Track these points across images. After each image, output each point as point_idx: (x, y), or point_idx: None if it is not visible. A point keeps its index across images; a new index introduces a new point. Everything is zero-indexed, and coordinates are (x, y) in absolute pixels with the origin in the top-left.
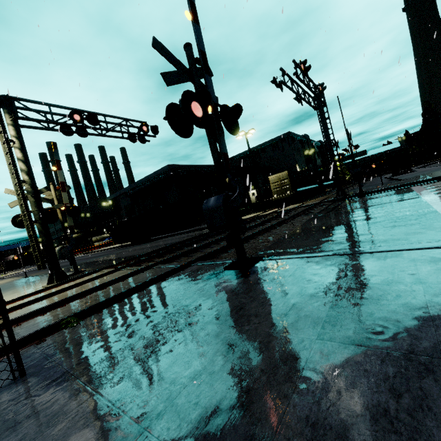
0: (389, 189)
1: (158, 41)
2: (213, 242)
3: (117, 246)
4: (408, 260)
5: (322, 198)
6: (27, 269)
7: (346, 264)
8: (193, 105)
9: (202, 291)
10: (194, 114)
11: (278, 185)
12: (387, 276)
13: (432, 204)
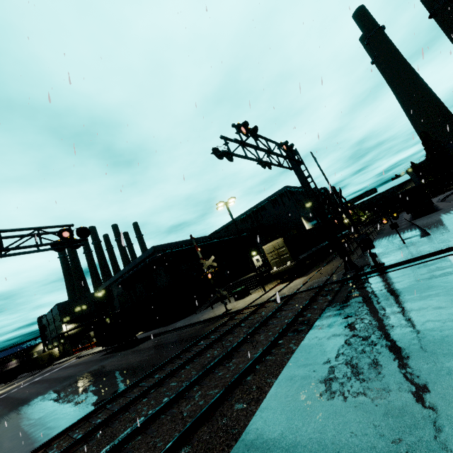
0: (416, 260)
1: None
2: (115, 447)
3: (106, 348)
4: None
5: (331, 268)
6: (13, 385)
7: None
8: None
9: None
10: None
11: (275, 254)
12: None
13: None
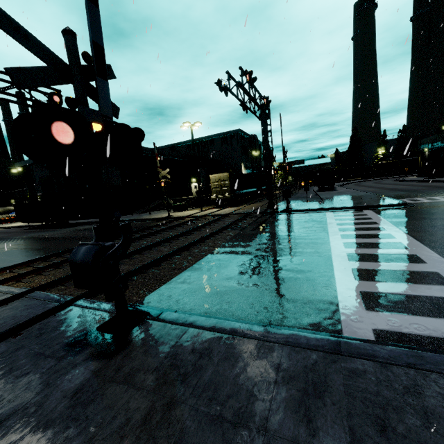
0: (310, 211)
1: (7, 16)
2: (125, 256)
3: (24, 225)
4: (273, 368)
5: (256, 206)
6: None
7: (219, 357)
8: (57, 127)
9: (41, 384)
10: (56, 139)
11: (218, 185)
12: (242, 403)
13: (332, 246)
